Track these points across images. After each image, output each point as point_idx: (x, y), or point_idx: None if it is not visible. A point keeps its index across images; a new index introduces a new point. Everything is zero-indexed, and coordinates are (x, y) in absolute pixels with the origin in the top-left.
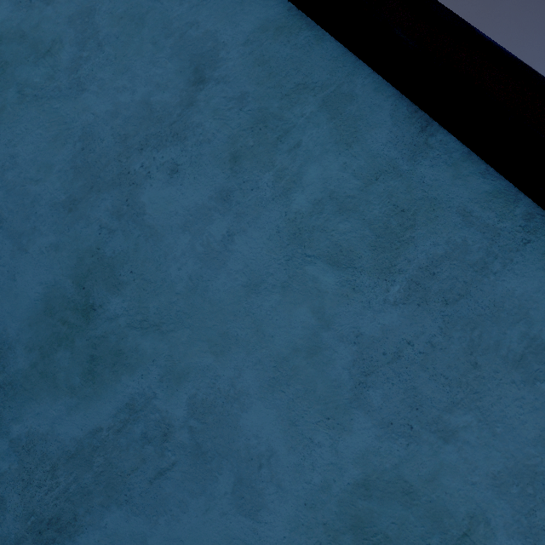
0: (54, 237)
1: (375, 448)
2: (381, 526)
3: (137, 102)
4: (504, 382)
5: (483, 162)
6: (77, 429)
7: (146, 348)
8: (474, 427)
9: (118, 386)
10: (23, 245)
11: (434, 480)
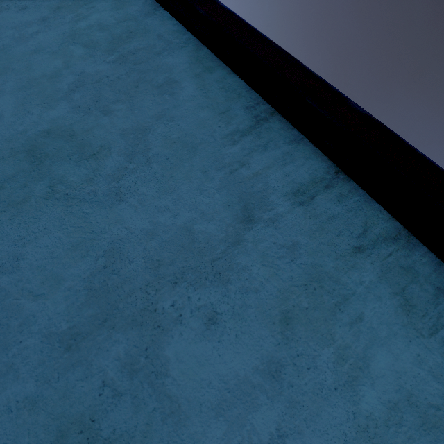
0: None
1: (64, 116)
2: (46, 150)
3: None
4: (148, 94)
5: (176, 21)
6: None
7: None
8: (124, 110)
9: None
10: None
11: (90, 131)
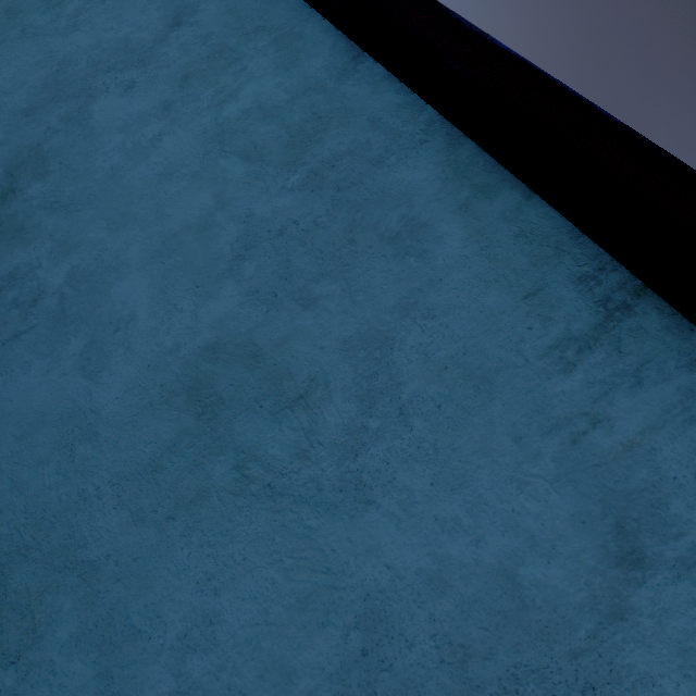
0: (4, 135)
1: (235, 314)
2: (218, 388)
3: (118, 39)
4: (376, 256)
5: (400, 82)
6: None
7: (48, 225)
8: (337, 296)
9: (9, 257)
10: None
11: (285, 344)
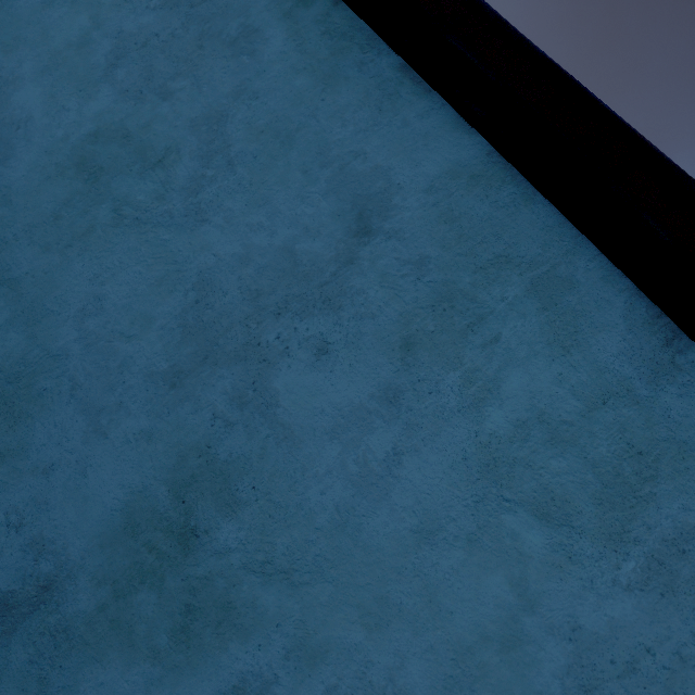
0: (148, 420)
1: None
2: None
3: (277, 248)
4: None
5: None
6: None
7: (267, 605)
8: None
9: (224, 657)
10: (102, 426)
11: None
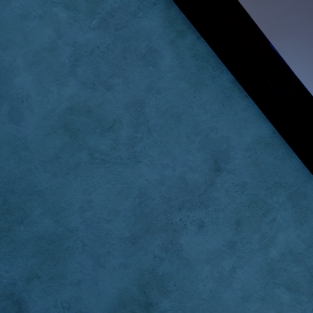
0: (123, 259)
1: None
2: None
3: (176, 177)
4: None
5: None
6: None
7: None
8: None
9: None
10: (101, 263)
11: None
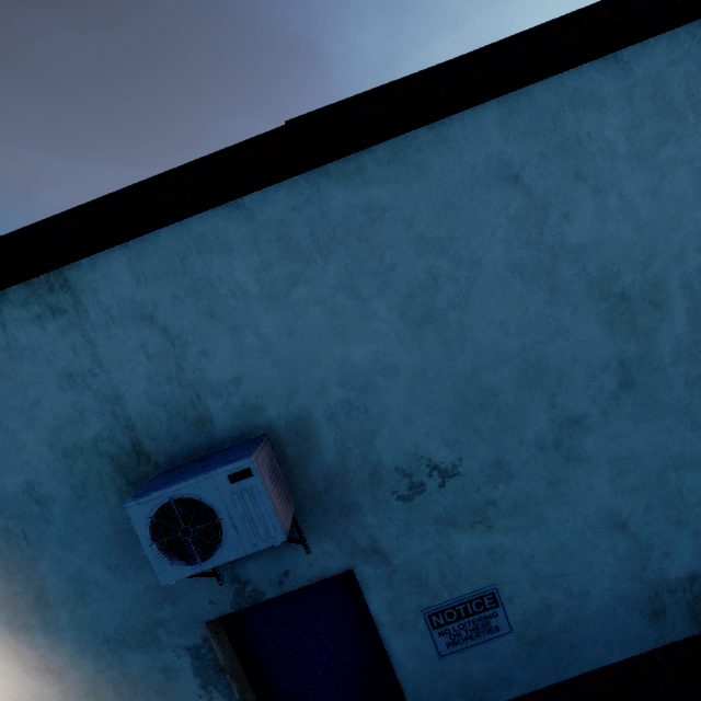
0: (569, 308)
1: None
2: None
3: (508, 226)
4: None
5: (650, 40)
6: (682, 322)
7: (658, 268)
8: None
9: (670, 291)
10: (564, 331)
11: None
